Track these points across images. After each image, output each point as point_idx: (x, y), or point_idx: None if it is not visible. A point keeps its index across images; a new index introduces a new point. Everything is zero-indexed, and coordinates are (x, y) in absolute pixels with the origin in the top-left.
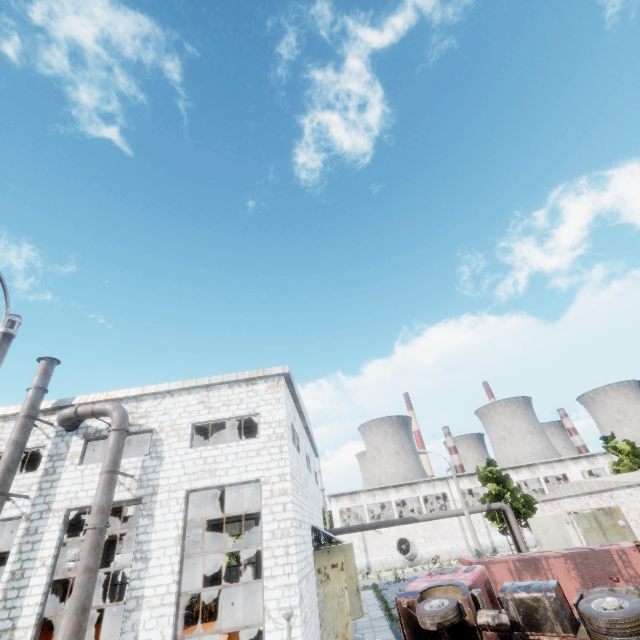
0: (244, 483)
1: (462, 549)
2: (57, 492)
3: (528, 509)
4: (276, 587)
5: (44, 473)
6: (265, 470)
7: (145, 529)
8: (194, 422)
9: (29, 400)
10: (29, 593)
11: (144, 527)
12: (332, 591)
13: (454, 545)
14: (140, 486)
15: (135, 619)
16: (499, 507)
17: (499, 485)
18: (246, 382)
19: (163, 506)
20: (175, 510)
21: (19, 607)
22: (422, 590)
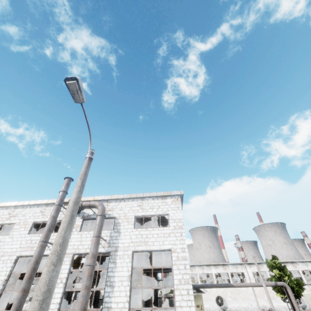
0: (162, 250)
1: (254, 308)
2: (69, 244)
3: (299, 288)
4: None
5: None
6: (173, 245)
7: (112, 269)
8: (135, 215)
9: (60, 197)
10: (54, 296)
11: (111, 268)
12: None
13: (249, 304)
14: (109, 246)
15: None
16: (282, 284)
17: (280, 271)
18: (161, 197)
19: (121, 258)
20: (127, 261)
21: None
22: None
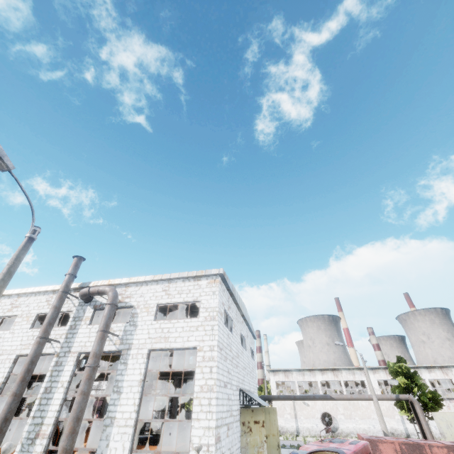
0: (186, 349)
1: (378, 430)
2: (75, 341)
3: (435, 404)
4: (200, 427)
5: (69, 328)
6: (200, 341)
7: (121, 372)
8: (158, 303)
9: (65, 281)
10: (53, 403)
11: (121, 370)
12: (253, 441)
13: (371, 425)
14: (121, 343)
15: (109, 432)
16: (407, 398)
17: (408, 380)
18: (194, 278)
19: (133, 358)
20: (140, 362)
21: (46, 411)
22: (310, 451)
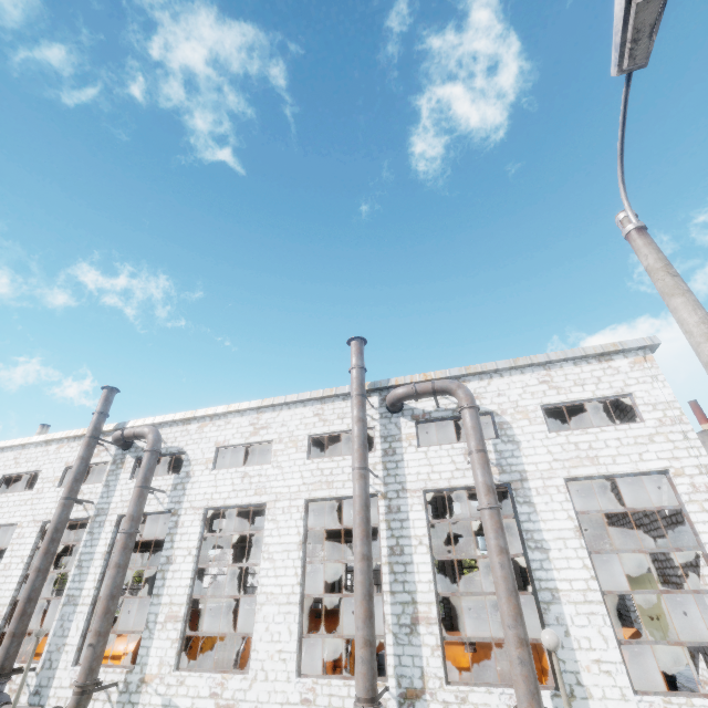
0: (641, 474)
1: None
2: (405, 473)
3: None
4: None
5: (383, 453)
6: (671, 460)
7: (528, 517)
8: (542, 404)
9: (357, 379)
10: (416, 570)
11: (526, 515)
12: None
13: None
14: (502, 471)
15: (557, 612)
16: None
17: None
18: (596, 358)
19: (541, 494)
20: (559, 499)
21: (411, 582)
22: None
